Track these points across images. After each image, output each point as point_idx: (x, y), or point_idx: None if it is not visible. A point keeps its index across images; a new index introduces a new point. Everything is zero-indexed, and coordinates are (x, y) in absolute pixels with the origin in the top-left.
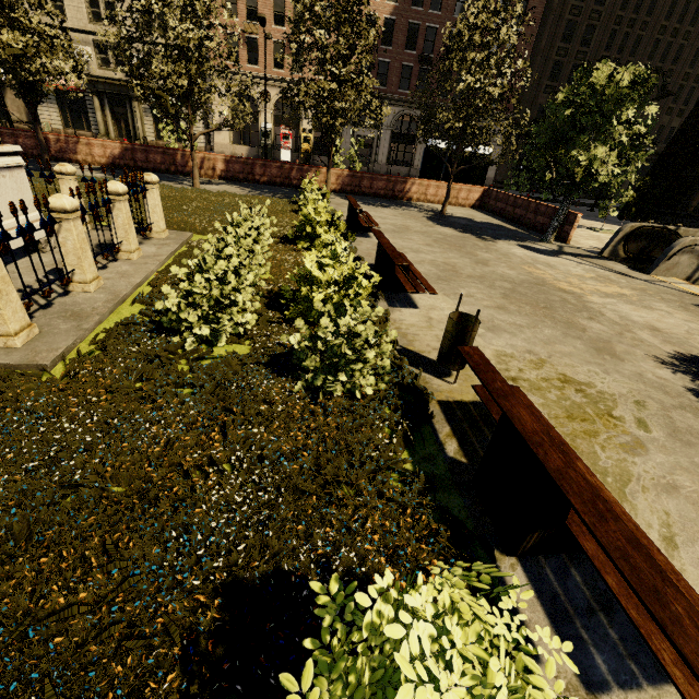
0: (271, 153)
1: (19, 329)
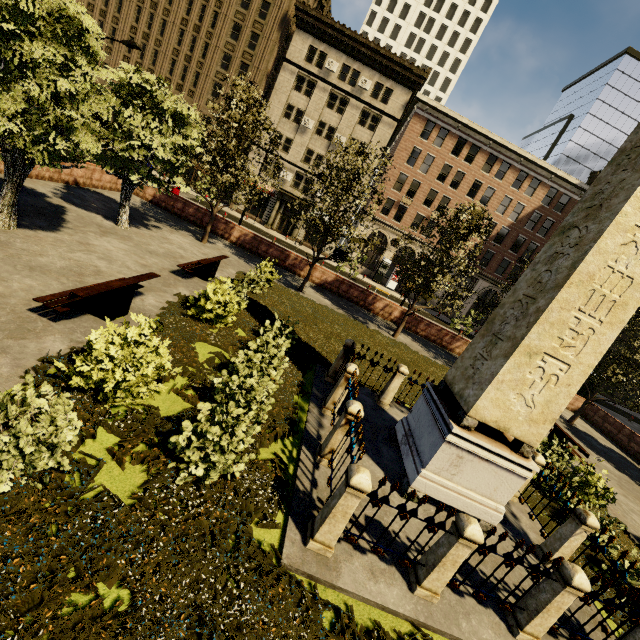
0: (381, 279)
1: None
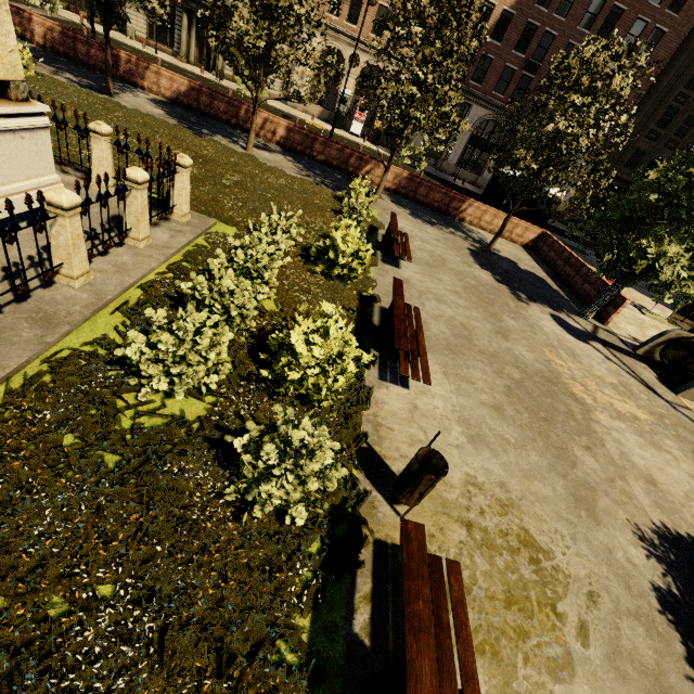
0: (343, 121)
1: None
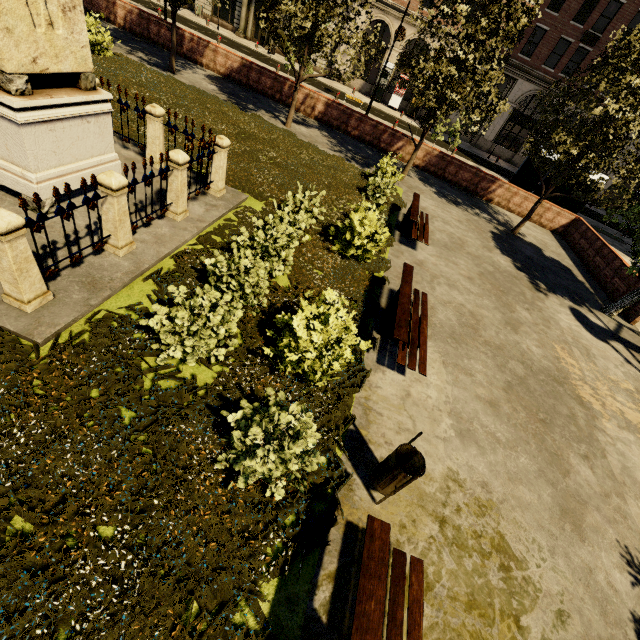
0: (382, 95)
1: (33, 297)
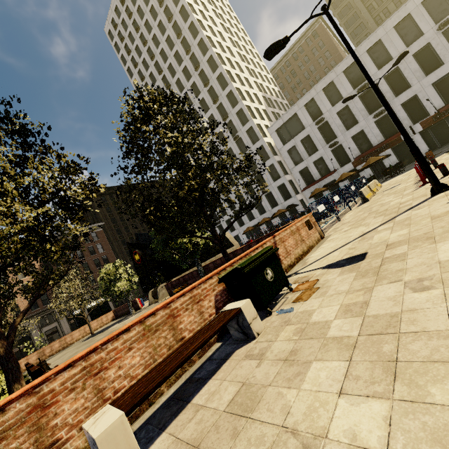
0: None
1: None
